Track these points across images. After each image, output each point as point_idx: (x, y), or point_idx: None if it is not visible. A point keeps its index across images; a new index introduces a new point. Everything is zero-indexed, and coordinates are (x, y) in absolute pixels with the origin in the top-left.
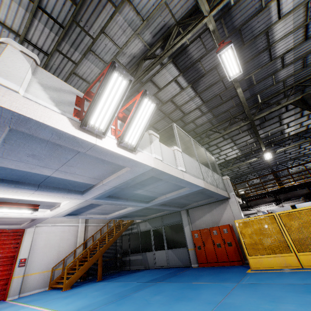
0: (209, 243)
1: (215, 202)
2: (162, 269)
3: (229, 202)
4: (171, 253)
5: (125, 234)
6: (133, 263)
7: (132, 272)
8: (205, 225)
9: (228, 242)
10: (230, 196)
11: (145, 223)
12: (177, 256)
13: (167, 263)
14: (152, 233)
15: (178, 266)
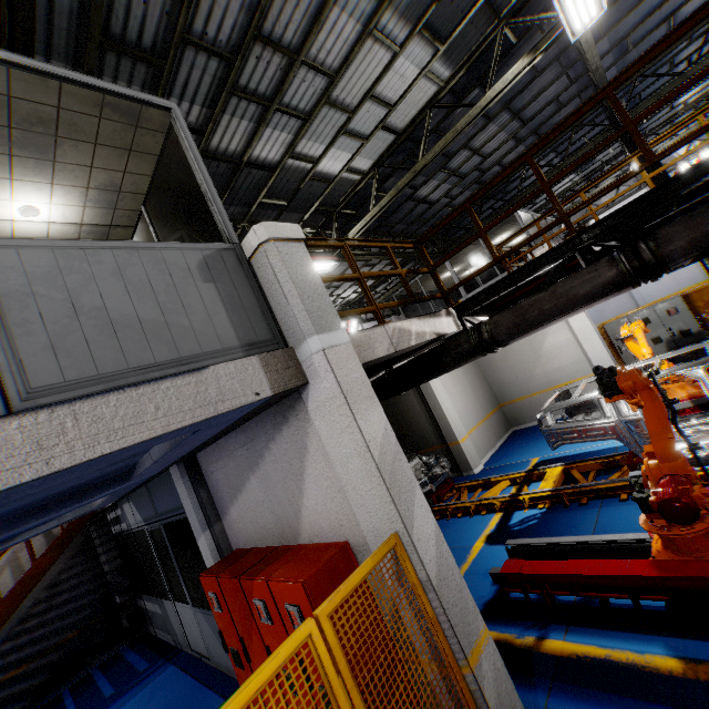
0: (258, 653)
1: (261, 416)
2: (171, 702)
3: (307, 409)
4: (204, 624)
5: (116, 535)
6: (154, 622)
7: (105, 702)
8: (259, 532)
9: (320, 685)
10: (302, 366)
11: (129, 507)
12: (218, 638)
13: (207, 652)
14: (150, 540)
15: (230, 673)
